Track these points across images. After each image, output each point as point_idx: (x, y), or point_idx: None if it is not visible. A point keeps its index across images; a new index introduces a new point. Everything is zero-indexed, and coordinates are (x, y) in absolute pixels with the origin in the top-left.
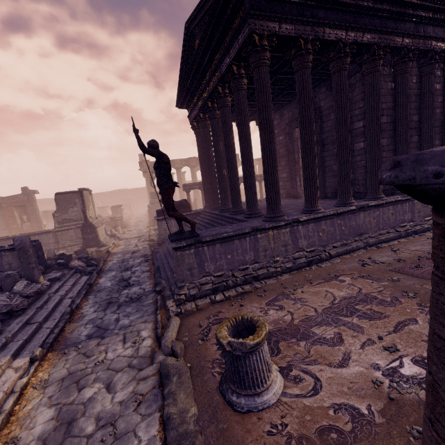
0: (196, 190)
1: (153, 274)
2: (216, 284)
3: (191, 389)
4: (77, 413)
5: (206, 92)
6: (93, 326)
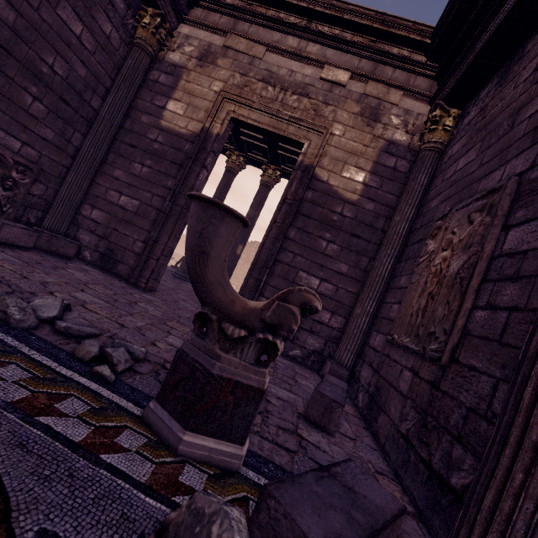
0: None
1: None
2: None
3: None
4: None
5: None
6: None
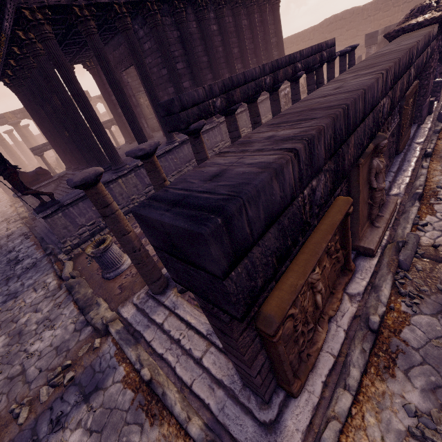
0: None
1: (40, 245)
2: (92, 230)
3: (87, 285)
4: (22, 328)
5: (1, 50)
6: (3, 296)
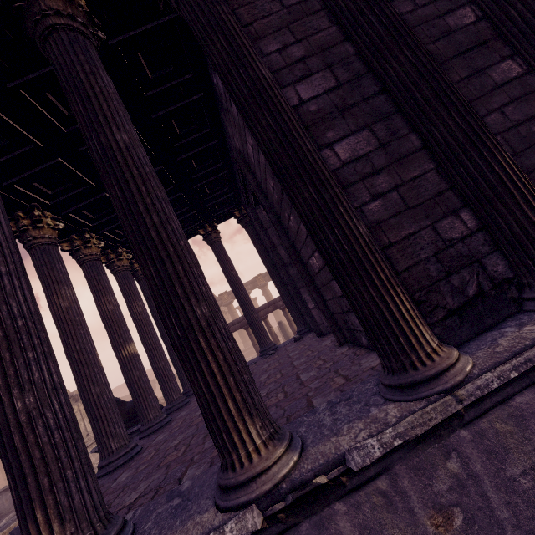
0: (277, 315)
1: None
2: None
3: None
4: None
5: None
6: None
